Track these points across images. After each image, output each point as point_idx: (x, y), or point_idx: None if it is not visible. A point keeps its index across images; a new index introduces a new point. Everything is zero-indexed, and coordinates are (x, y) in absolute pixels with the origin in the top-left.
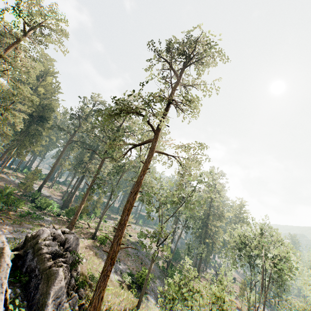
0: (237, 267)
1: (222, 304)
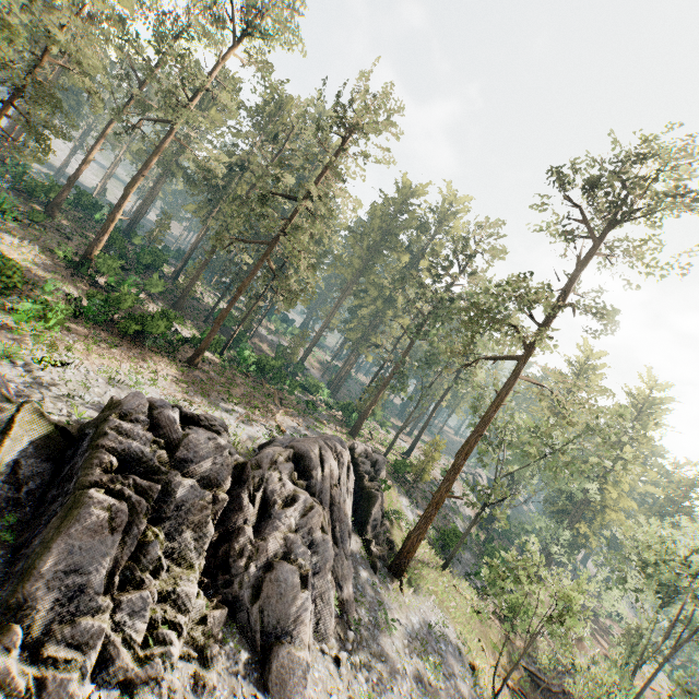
0: (624, 589)
1: (573, 608)
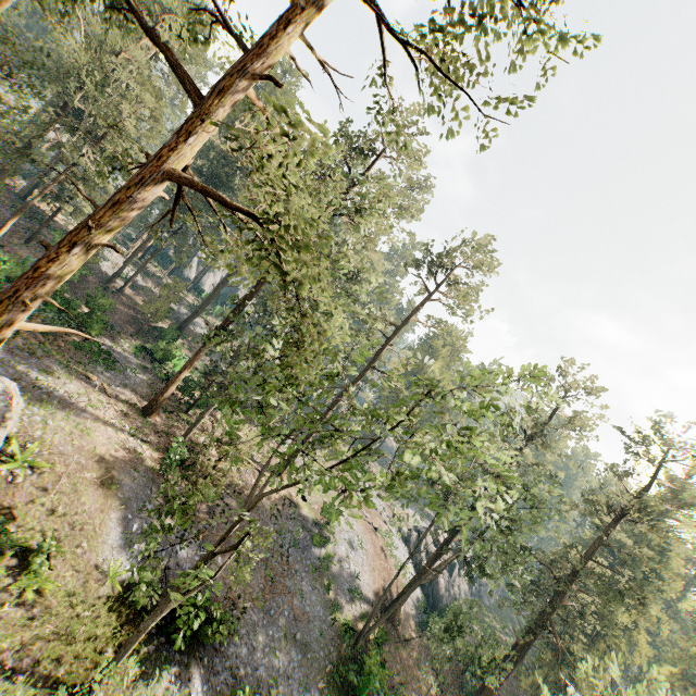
0: None
1: None
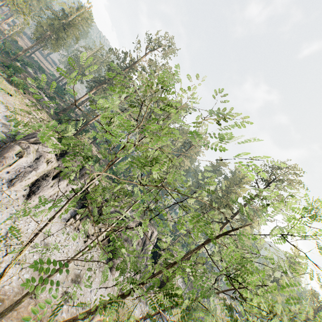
0: None
1: None
